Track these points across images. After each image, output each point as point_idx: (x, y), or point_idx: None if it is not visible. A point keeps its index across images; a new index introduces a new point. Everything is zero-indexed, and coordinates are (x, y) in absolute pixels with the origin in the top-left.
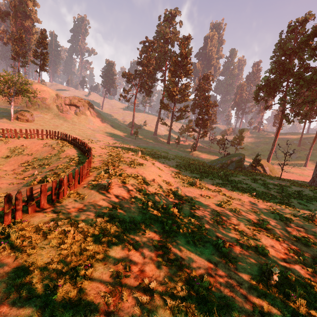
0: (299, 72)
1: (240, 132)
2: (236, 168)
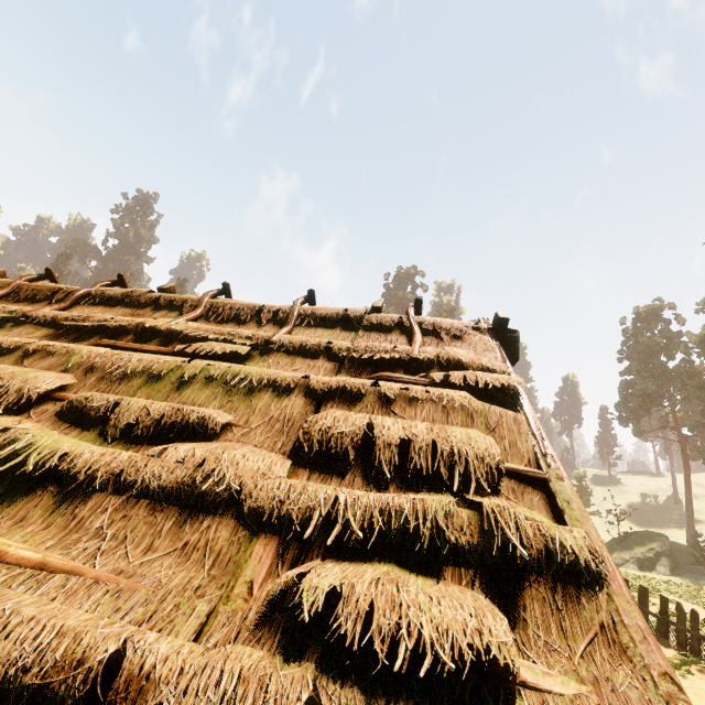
0: (697, 380)
1: (579, 476)
2: (672, 570)
